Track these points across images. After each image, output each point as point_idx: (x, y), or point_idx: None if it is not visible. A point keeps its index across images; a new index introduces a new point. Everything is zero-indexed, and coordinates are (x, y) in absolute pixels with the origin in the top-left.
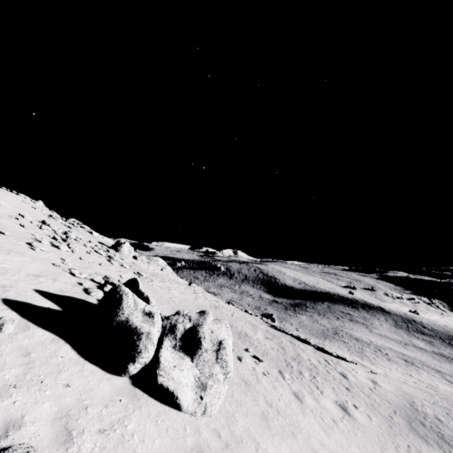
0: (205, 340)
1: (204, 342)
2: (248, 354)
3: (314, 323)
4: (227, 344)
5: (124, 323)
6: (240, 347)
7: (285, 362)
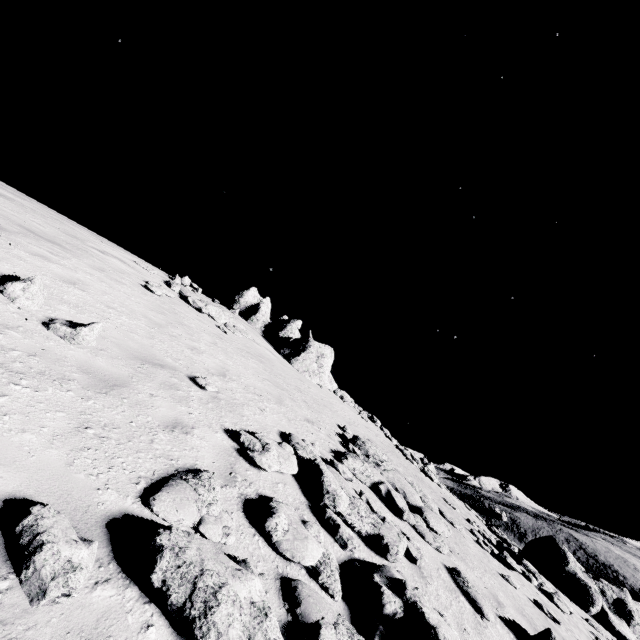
0: (635, 614)
1: (635, 616)
2: None
3: None
4: None
5: (573, 574)
6: None
7: None
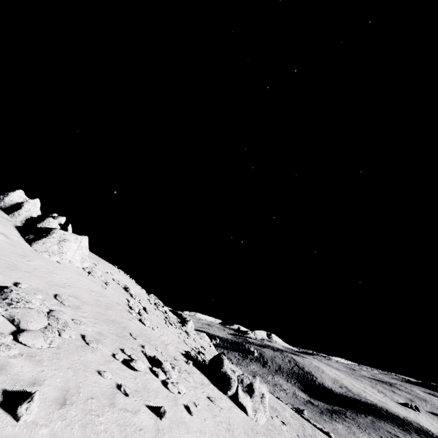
0: (256, 390)
1: (256, 391)
2: (277, 418)
3: (350, 434)
4: (266, 396)
5: (224, 372)
6: (272, 413)
7: (303, 434)
